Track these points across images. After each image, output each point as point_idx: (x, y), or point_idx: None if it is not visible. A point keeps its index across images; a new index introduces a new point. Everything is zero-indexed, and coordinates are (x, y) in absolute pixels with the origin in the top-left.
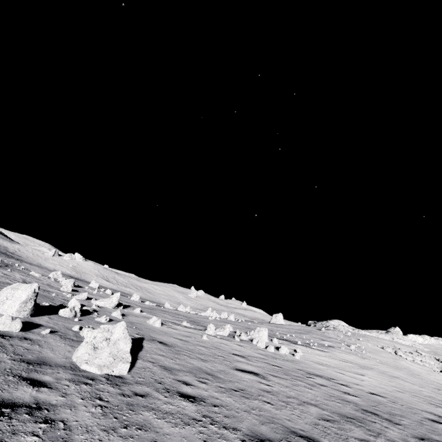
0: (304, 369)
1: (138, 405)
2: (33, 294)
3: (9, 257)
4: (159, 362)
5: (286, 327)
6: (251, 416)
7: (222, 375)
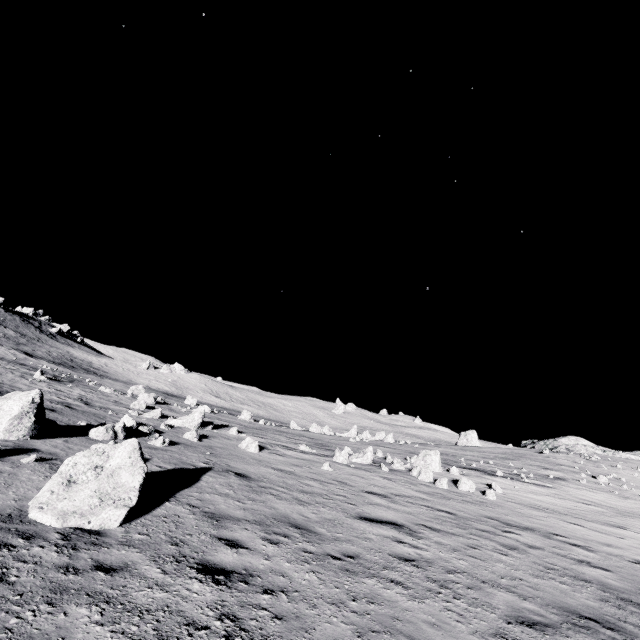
0: (501, 518)
1: (79, 592)
2: (31, 405)
3: (88, 374)
4: (209, 505)
5: (481, 449)
6: (342, 614)
7: (325, 528)
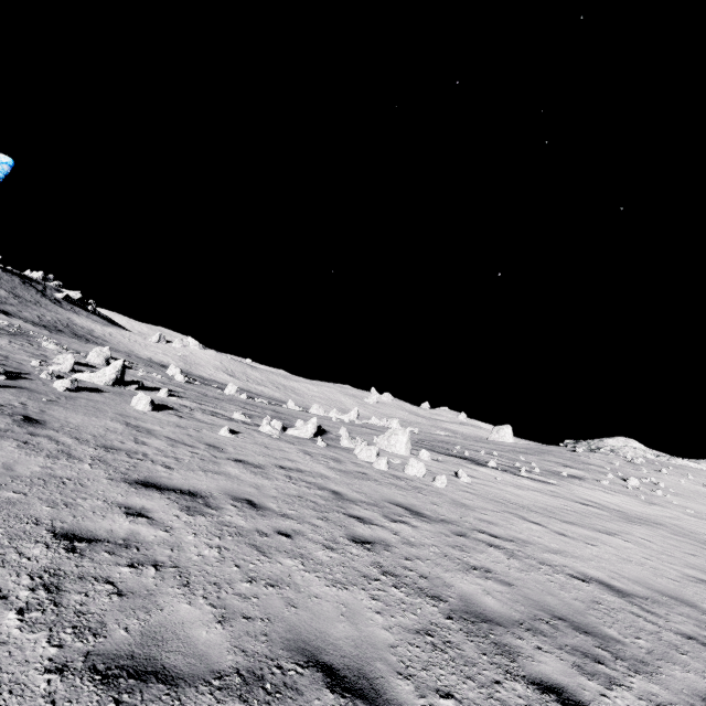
0: (419, 506)
1: None
2: None
3: (73, 338)
4: None
5: (502, 443)
6: None
7: (6, 484)
